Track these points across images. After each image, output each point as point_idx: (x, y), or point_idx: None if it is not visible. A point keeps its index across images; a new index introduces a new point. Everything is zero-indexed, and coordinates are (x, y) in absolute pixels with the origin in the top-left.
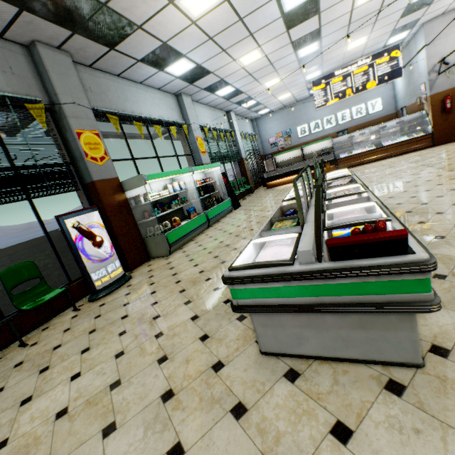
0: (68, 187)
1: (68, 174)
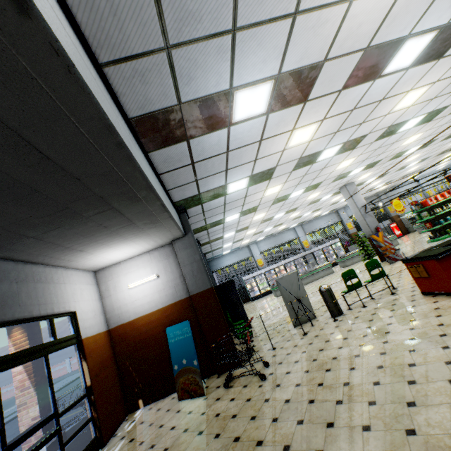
0: (387, 219)
1: (387, 216)
